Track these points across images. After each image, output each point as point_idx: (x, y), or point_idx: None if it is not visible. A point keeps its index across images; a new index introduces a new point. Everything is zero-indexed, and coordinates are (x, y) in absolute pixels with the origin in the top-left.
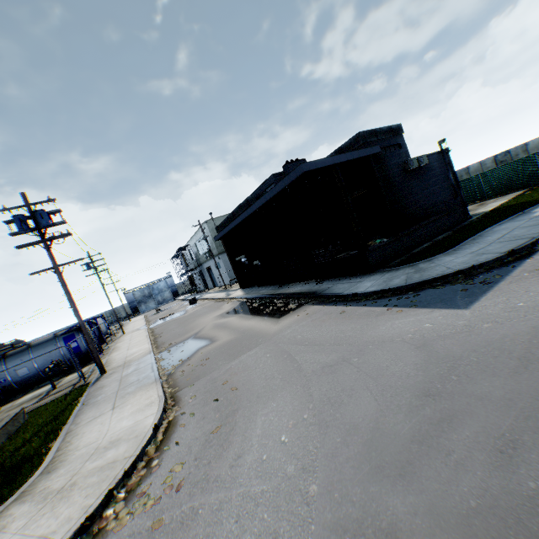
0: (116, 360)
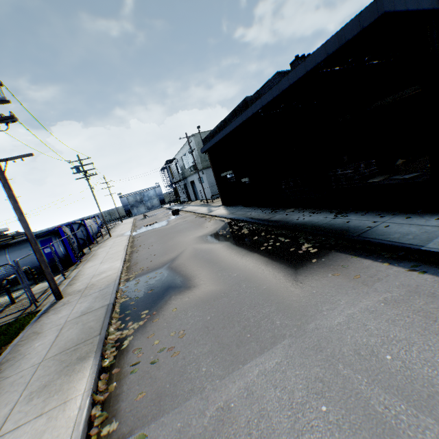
0: (84, 276)
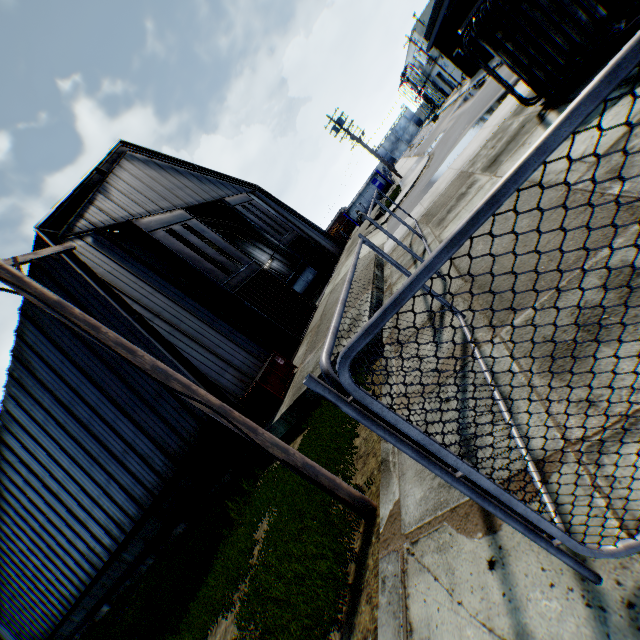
0: (403, 174)
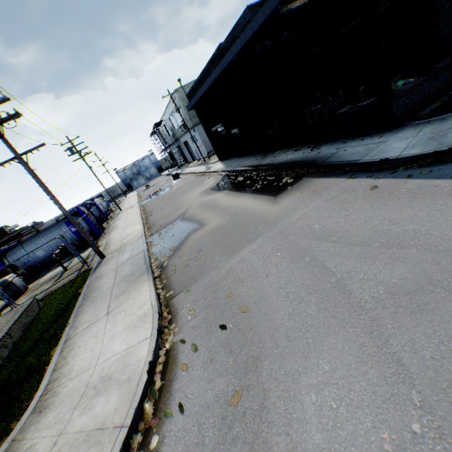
0: (114, 241)
